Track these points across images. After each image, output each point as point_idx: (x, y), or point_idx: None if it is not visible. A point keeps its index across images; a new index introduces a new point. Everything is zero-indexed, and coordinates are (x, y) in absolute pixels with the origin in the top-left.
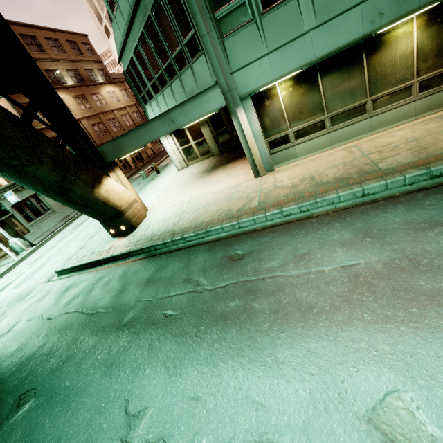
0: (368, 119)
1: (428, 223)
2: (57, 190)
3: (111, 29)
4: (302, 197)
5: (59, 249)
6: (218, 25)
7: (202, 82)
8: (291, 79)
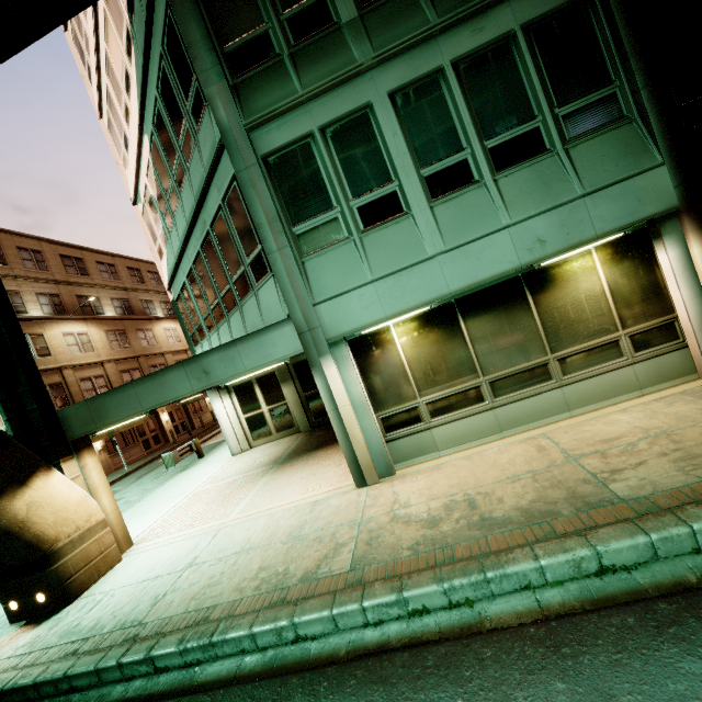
0: (558, 389)
1: None
2: None
3: (165, 249)
4: (452, 559)
5: None
6: (297, 241)
7: (269, 315)
8: (414, 320)
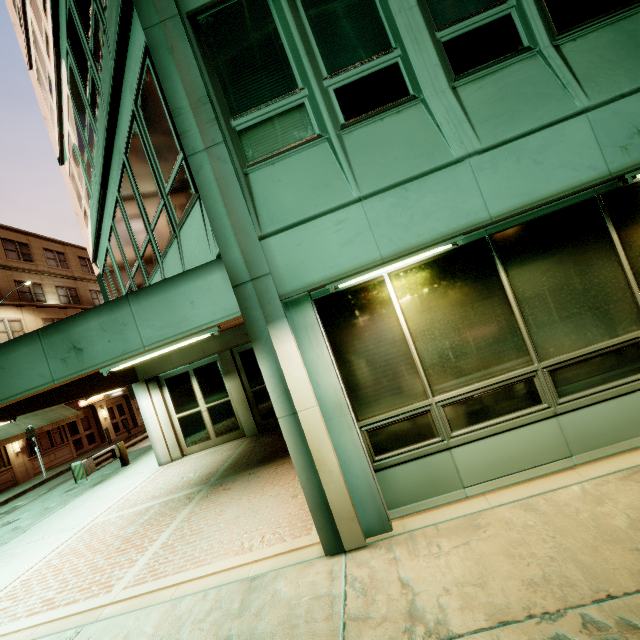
0: None
1: None
2: None
3: (89, 211)
4: None
5: None
6: (237, 141)
7: (193, 264)
8: (423, 267)
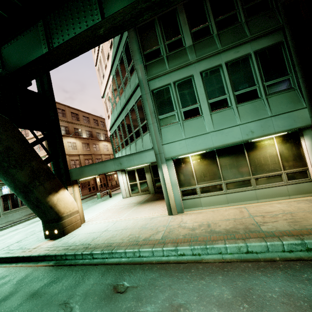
0: (253, 190)
1: (308, 303)
2: (23, 189)
3: (110, 116)
4: (196, 240)
5: (5, 238)
6: (159, 121)
7: (145, 146)
8: (199, 155)
